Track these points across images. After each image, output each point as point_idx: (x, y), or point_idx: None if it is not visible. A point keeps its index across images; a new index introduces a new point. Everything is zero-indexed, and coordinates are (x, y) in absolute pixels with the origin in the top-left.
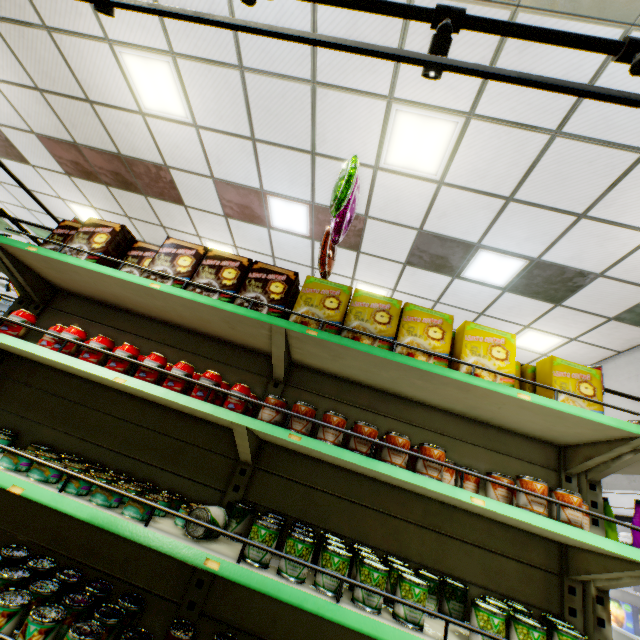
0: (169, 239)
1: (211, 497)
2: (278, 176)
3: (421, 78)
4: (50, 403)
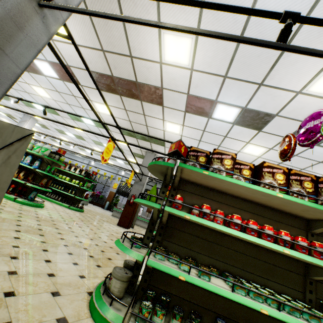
0: (265, 162)
1: (297, 295)
2: (230, 94)
3: None
4: (199, 242)
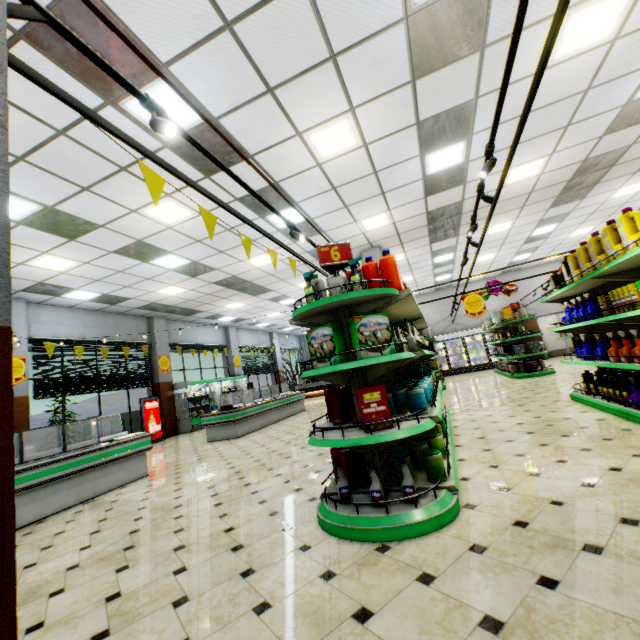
0: None
1: None
2: (571, 221)
3: (604, 224)
4: None
